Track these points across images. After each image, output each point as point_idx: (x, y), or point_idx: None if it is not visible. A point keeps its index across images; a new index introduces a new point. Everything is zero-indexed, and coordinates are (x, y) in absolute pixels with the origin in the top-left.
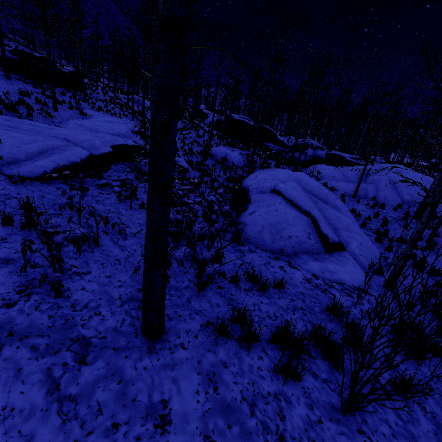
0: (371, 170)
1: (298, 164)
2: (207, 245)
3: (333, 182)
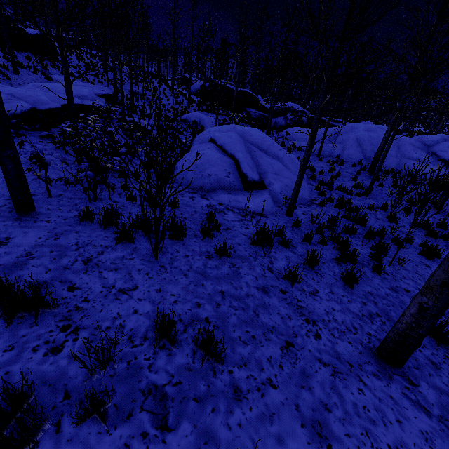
0: (341, 130)
1: (269, 126)
2: (125, 179)
3: (303, 143)
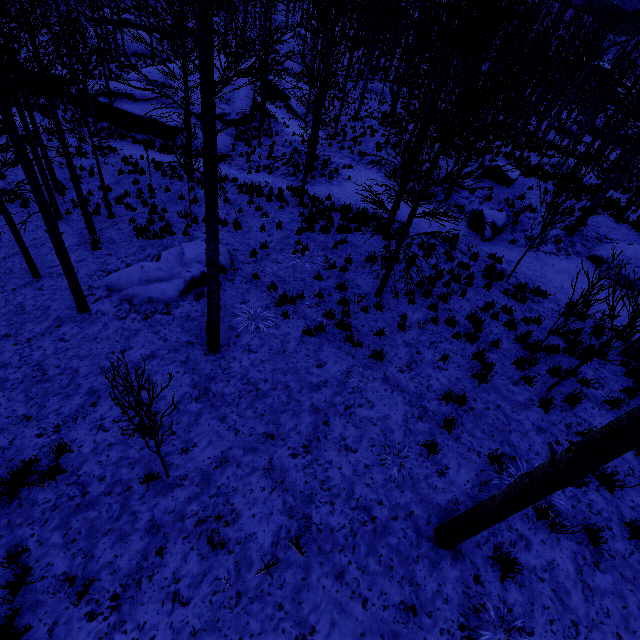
0: None
1: None
2: None
3: None
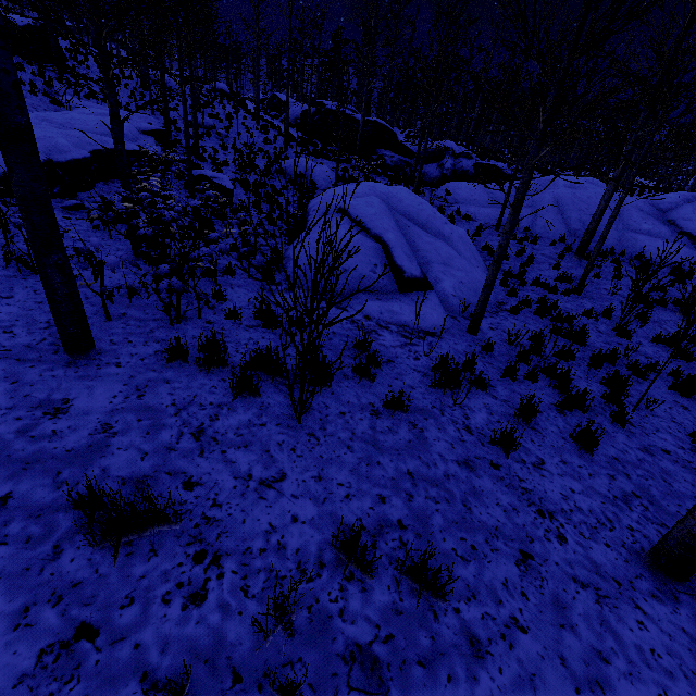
0: (531, 187)
1: (418, 181)
2: (214, 280)
3: (472, 208)
